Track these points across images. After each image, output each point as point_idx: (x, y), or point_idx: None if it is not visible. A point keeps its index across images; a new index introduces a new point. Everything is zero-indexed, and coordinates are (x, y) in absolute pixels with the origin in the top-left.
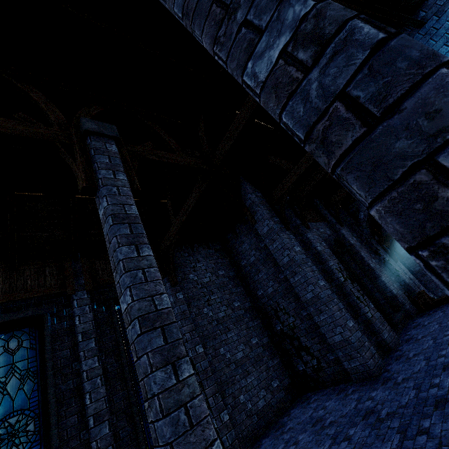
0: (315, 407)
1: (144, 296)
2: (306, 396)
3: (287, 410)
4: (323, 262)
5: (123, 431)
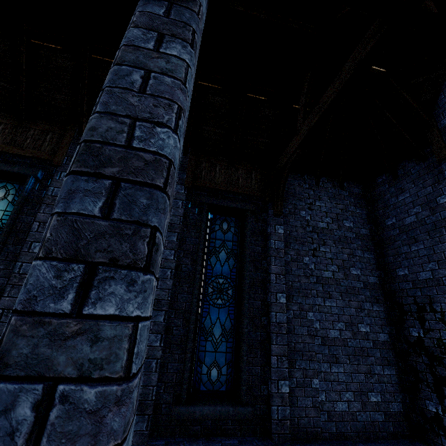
0: None
1: (117, 111)
2: None
3: (380, 442)
4: None
5: (176, 329)
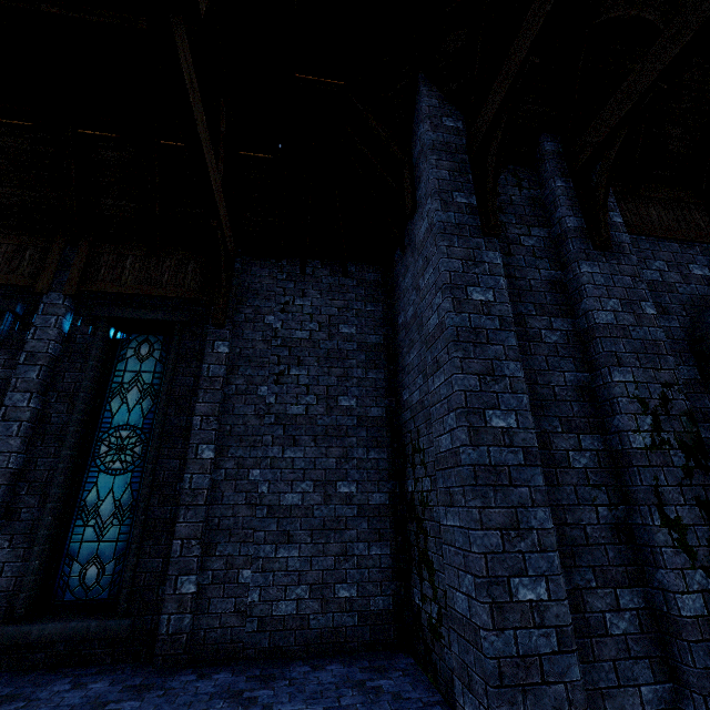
0: (333, 709)
1: None
2: (398, 661)
3: (337, 657)
4: (596, 363)
5: (27, 511)
